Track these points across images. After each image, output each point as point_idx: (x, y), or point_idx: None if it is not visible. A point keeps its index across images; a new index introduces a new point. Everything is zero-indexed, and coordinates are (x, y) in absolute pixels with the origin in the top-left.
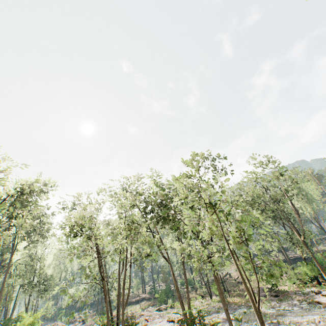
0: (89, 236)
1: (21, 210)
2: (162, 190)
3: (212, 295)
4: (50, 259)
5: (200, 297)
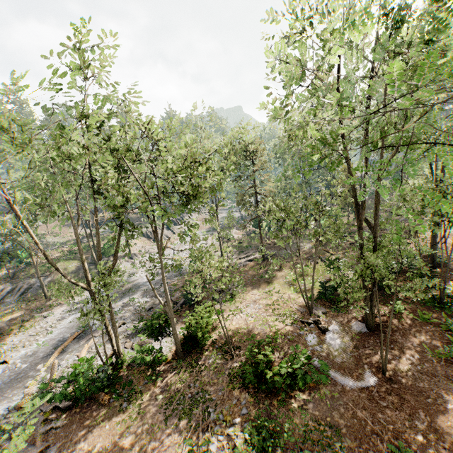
0: None
1: None
2: None
3: (248, 253)
4: None
5: (236, 247)
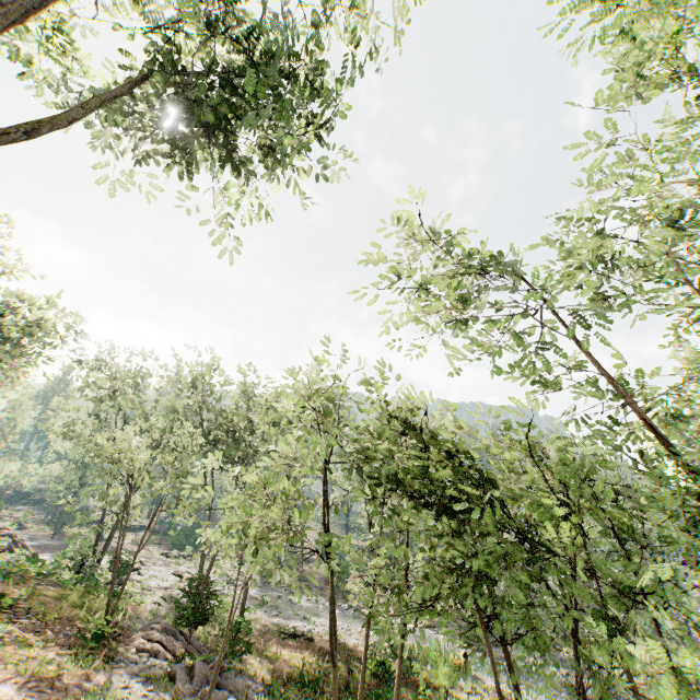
0: (130, 468)
1: (6, 340)
2: (249, 409)
3: None
4: (1, 407)
5: (237, 559)
